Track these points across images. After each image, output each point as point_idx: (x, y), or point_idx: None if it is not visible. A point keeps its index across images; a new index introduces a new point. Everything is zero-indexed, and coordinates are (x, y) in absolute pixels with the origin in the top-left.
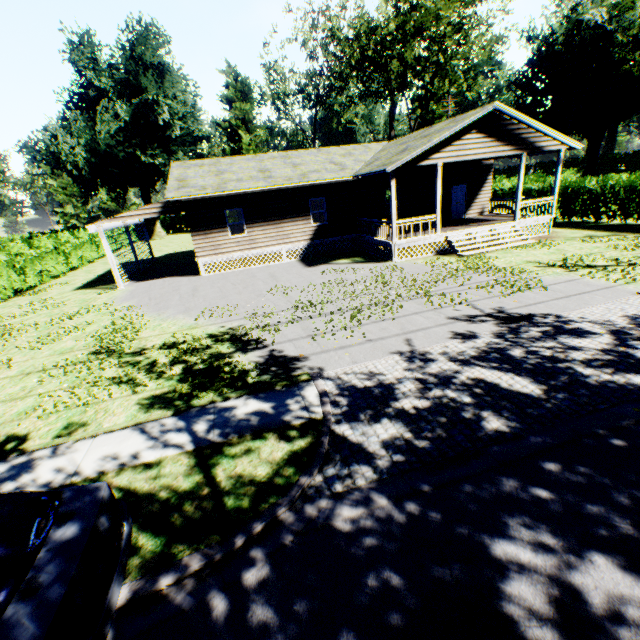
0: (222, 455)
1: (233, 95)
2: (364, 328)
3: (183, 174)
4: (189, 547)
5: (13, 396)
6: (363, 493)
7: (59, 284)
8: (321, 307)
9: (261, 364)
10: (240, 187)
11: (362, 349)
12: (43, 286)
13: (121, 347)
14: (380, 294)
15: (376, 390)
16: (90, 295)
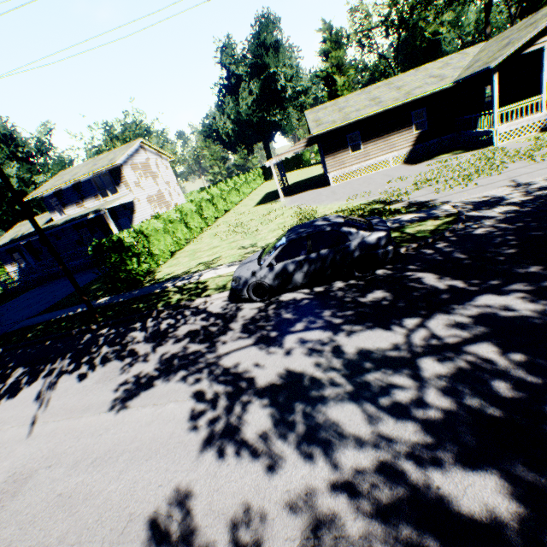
0: (405, 228)
1: (328, 47)
2: (474, 182)
3: (315, 117)
4: (407, 244)
5: (276, 236)
6: (489, 225)
7: (241, 207)
8: (435, 180)
9: (405, 206)
10: (359, 115)
11: (476, 190)
12: (233, 209)
13: (312, 216)
14: (484, 165)
15: (491, 200)
16: (266, 207)
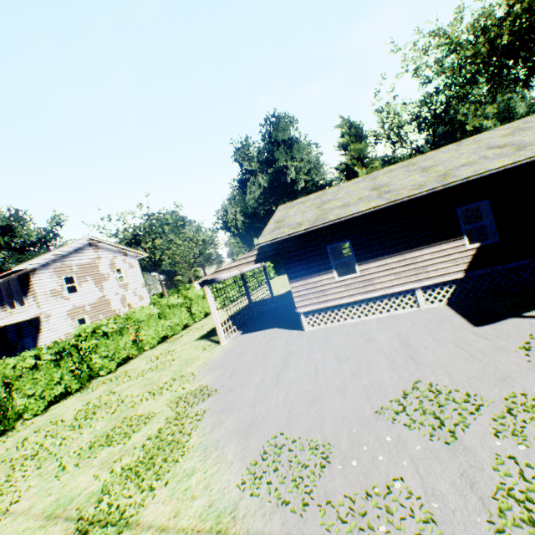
0: None
1: (347, 141)
2: None
3: (284, 214)
4: None
5: None
6: None
7: (195, 329)
8: None
9: None
10: (343, 213)
11: None
12: (186, 330)
13: None
14: None
15: None
16: (197, 351)
